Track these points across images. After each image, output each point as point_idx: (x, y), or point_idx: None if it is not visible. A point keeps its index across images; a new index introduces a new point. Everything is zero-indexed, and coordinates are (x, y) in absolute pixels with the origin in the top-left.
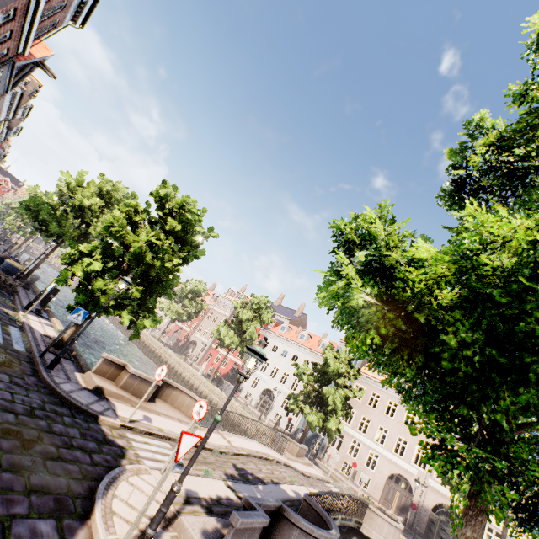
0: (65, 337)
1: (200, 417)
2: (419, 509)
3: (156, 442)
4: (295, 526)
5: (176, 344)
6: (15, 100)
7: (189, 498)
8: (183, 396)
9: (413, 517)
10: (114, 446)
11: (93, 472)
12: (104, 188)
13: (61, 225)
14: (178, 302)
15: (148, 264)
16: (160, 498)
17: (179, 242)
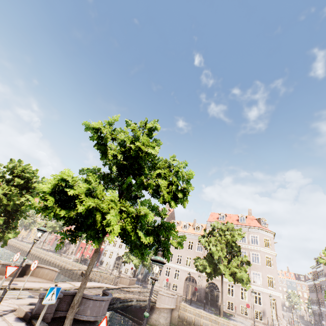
0: None
1: (34, 268)
2: (200, 289)
3: (18, 291)
4: (84, 298)
5: None
6: None
7: (31, 304)
8: (43, 270)
9: (198, 295)
10: None
11: None
12: None
13: None
14: (52, 220)
15: (6, 205)
16: (12, 306)
17: (25, 188)
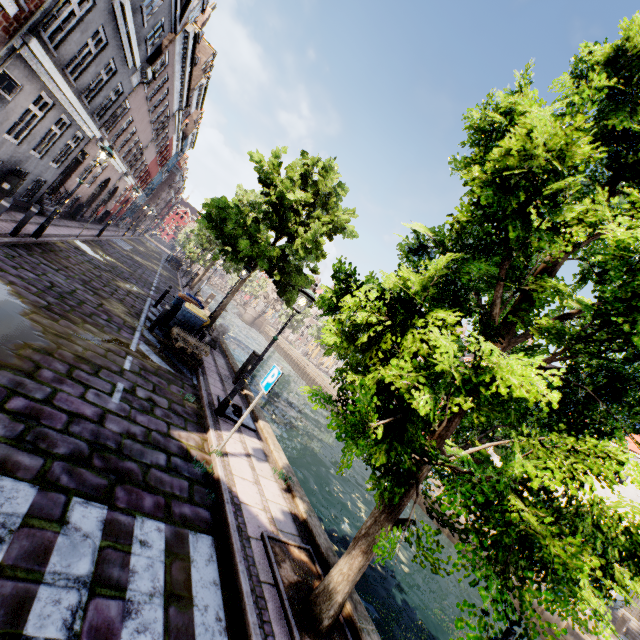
0: (336, 587)
1: None
2: None
3: None
4: None
5: None
6: (187, 59)
7: None
8: None
9: None
10: None
11: None
12: (309, 174)
13: (254, 240)
14: None
15: None
16: None
17: None
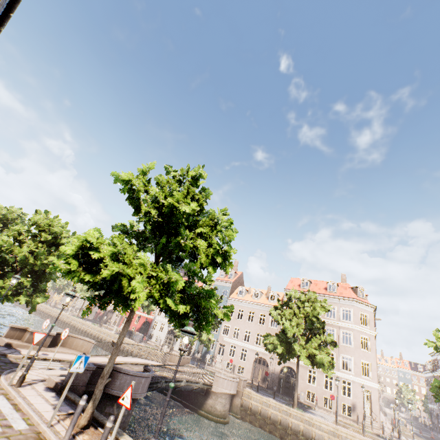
0: None
1: (65, 336)
2: (273, 374)
3: (49, 362)
4: (120, 373)
5: (96, 317)
6: None
7: (62, 376)
8: (77, 340)
9: (270, 381)
10: (17, 364)
11: (2, 371)
12: (1, 213)
13: None
14: None
15: (32, 264)
16: (42, 376)
17: (54, 245)
